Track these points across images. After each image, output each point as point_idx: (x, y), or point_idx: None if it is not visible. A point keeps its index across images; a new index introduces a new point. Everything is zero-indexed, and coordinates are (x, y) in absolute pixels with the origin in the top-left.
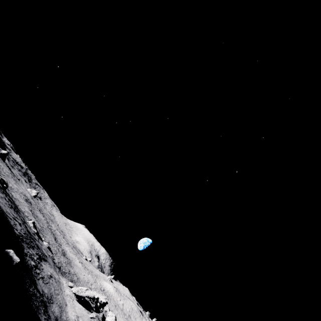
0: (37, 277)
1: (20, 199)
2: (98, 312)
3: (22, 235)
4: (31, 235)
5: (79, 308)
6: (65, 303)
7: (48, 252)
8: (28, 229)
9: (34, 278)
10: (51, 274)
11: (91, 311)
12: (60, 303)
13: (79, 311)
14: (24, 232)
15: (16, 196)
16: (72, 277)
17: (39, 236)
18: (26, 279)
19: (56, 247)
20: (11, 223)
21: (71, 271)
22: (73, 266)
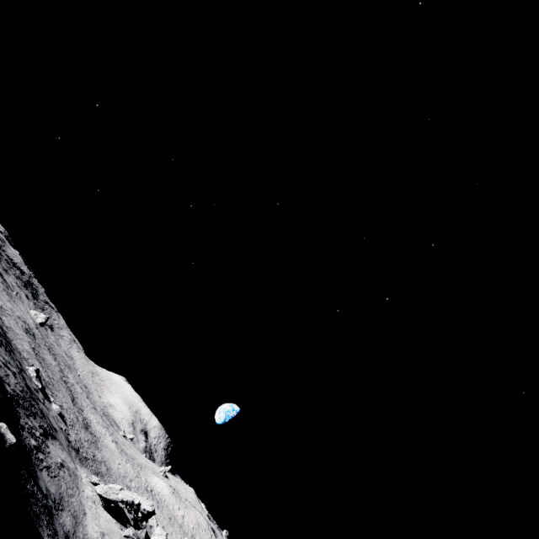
0: (40, 465)
1: (17, 329)
2: (139, 528)
3: (17, 394)
4: (33, 394)
5: (107, 520)
6: (83, 510)
7: (59, 421)
8: (28, 382)
9: (35, 468)
10: (62, 461)
11: (126, 526)
12: (75, 511)
13: (107, 525)
14: (21, 388)
15: (9, 324)
16: (98, 466)
17: (45, 394)
18: (22, 469)
19: (74, 413)
20: (1, 373)
21: (97, 456)
22: (101, 448)
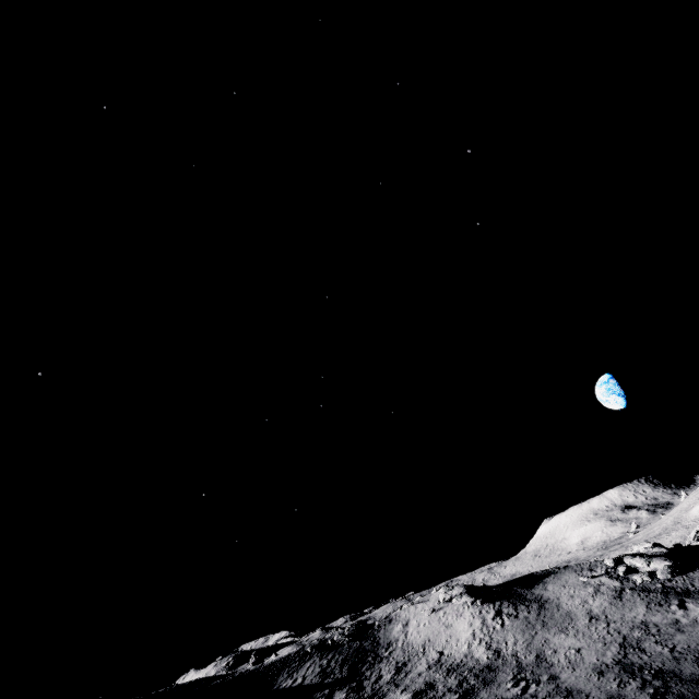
0: None
1: None
2: None
3: None
4: None
5: None
6: None
7: None
8: None
9: None
10: None
11: None
12: None
13: None
14: None
15: None
16: None
17: None
18: None
19: None
20: None
21: None
22: None
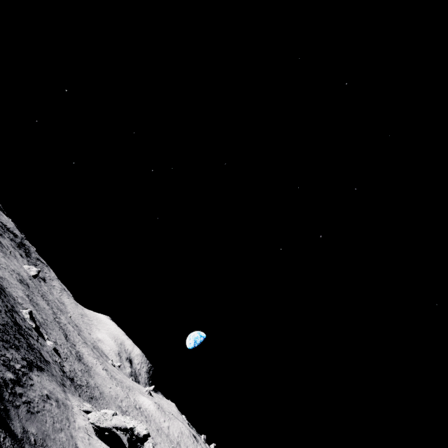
0: (16, 402)
1: (11, 279)
2: None
3: None
4: (22, 330)
5: None
6: (74, 444)
7: (54, 355)
8: (19, 321)
9: (7, 406)
10: (49, 392)
11: None
12: None
13: None
14: (4, 323)
15: (3, 275)
16: (92, 391)
17: (39, 333)
18: None
19: (67, 348)
20: None
21: (90, 382)
22: (93, 375)
